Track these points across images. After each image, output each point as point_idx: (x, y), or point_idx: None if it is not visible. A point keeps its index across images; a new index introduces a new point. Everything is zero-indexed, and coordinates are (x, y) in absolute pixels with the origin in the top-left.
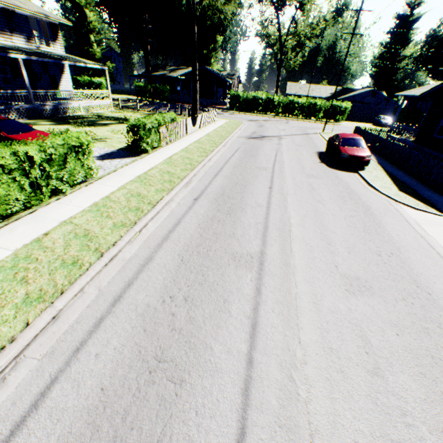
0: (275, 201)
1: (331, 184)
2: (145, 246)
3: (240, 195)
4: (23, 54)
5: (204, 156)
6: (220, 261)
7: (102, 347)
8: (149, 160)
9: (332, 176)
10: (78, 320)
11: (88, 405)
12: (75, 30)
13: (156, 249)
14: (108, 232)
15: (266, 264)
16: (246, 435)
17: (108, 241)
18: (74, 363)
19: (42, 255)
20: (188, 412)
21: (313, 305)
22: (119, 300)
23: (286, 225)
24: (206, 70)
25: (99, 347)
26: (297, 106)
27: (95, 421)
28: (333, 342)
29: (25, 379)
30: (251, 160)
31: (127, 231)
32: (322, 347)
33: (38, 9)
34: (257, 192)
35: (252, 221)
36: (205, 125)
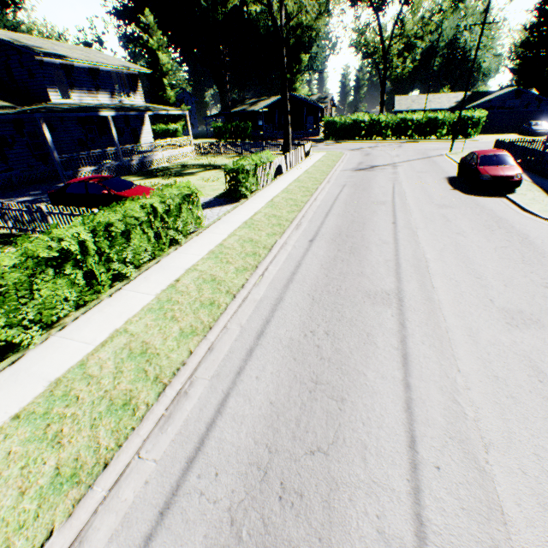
0: (403, 237)
1: (470, 213)
2: (271, 287)
3: (360, 233)
4: (112, 111)
5: (308, 196)
6: (353, 299)
7: (259, 372)
8: (251, 206)
9: (471, 204)
10: (231, 351)
11: (263, 413)
12: (148, 77)
13: (283, 290)
14: (233, 277)
15: (405, 300)
16: (416, 442)
17: (235, 284)
18: (239, 383)
19: (181, 298)
20: (355, 422)
21: (468, 338)
22: (262, 335)
23: (422, 261)
24: (293, 97)
25: (256, 371)
26: (412, 125)
27: (272, 425)
28: (497, 372)
29: (203, 393)
30: (364, 195)
31: (250, 274)
32: (485, 376)
33: (119, 62)
34: (379, 229)
35: (380, 259)
36: (300, 161)
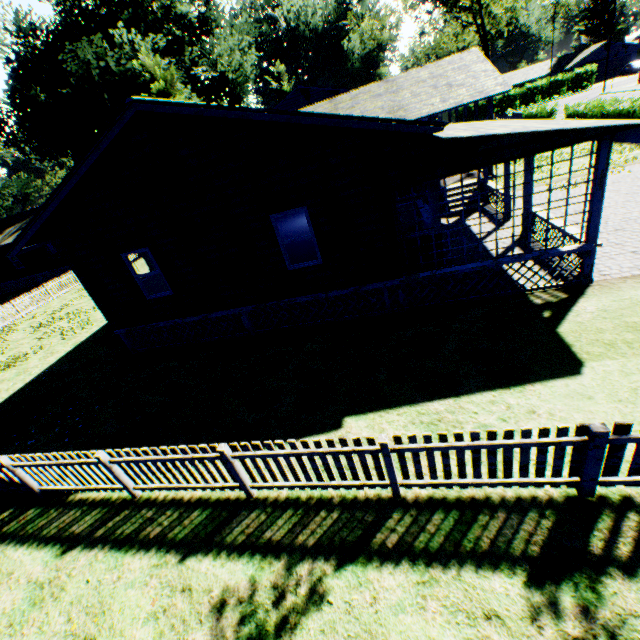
0: None
1: None
2: None
3: None
4: None
5: None
6: None
7: None
8: None
9: None
10: None
11: None
12: None
13: None
14: None
15: None
16: None
17: None
18: None
19: None
20: None
21: None
22: None
23: None
24: None
25: None
26: (536, 92)
27: None
28: None
29: None
30: None
31: None
32: None
33: None
34: None
35: None
36: None
